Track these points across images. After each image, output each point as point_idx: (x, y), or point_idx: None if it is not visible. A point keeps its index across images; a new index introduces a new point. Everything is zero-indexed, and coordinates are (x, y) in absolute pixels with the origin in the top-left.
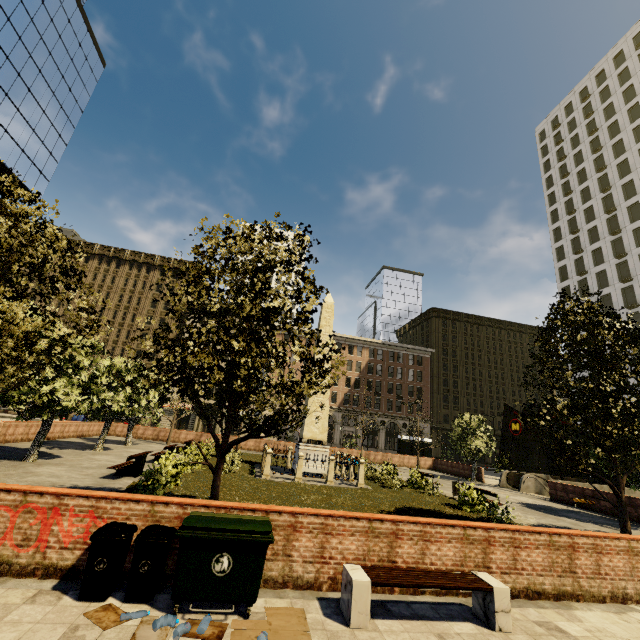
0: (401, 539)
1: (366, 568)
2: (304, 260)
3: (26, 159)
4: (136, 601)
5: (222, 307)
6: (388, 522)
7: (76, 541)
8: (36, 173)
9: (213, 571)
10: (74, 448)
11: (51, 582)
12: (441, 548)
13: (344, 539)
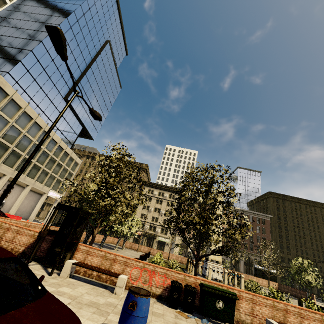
0: (289, 314)
1: (276, 322)
2: (226, 179)
3: (92, 125)
4: (188, 312)
5: (192, 196)
6: (281, 304)
7: (160, 285)
8: (94, 130)
9: (216, 306)
10: (106, 248)
11: (154, 299)
12: (310, 323)
13: (262, 307)
